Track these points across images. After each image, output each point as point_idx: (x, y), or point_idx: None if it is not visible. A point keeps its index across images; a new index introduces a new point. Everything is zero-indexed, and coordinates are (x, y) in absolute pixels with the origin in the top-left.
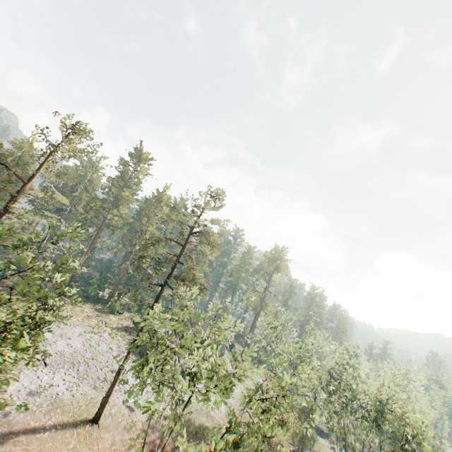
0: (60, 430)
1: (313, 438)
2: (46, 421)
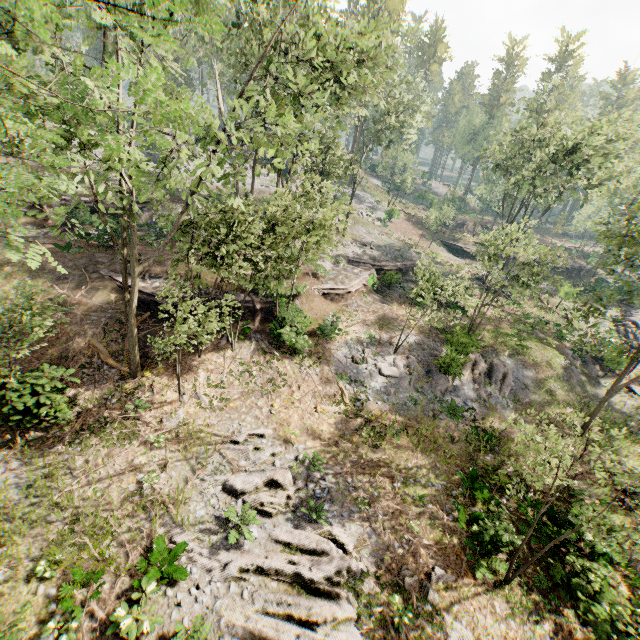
0: None
1: (341, 199)
2: None
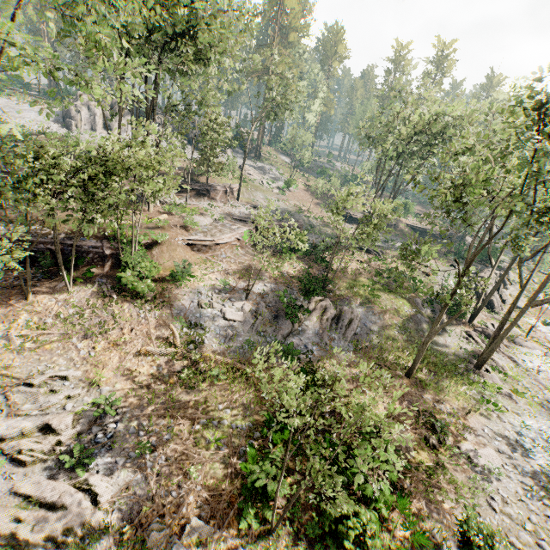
0: None
1: (230, 165)
2: None
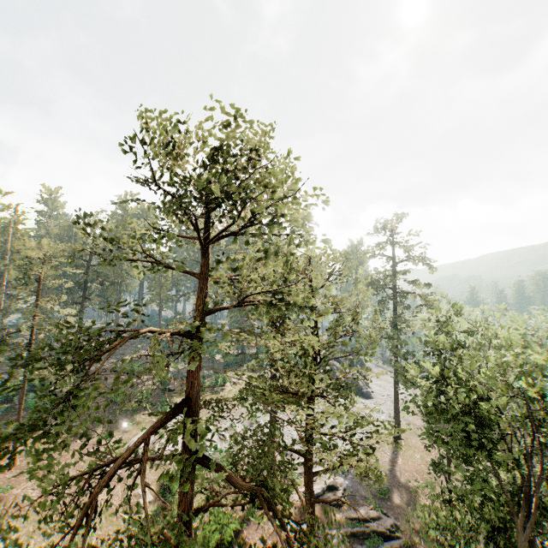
0: (399, 454)
1: None
2: (387, 455)
